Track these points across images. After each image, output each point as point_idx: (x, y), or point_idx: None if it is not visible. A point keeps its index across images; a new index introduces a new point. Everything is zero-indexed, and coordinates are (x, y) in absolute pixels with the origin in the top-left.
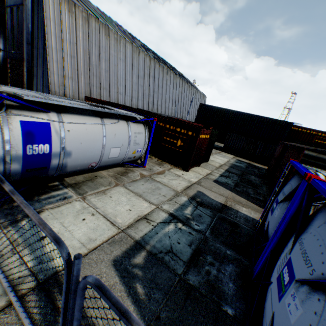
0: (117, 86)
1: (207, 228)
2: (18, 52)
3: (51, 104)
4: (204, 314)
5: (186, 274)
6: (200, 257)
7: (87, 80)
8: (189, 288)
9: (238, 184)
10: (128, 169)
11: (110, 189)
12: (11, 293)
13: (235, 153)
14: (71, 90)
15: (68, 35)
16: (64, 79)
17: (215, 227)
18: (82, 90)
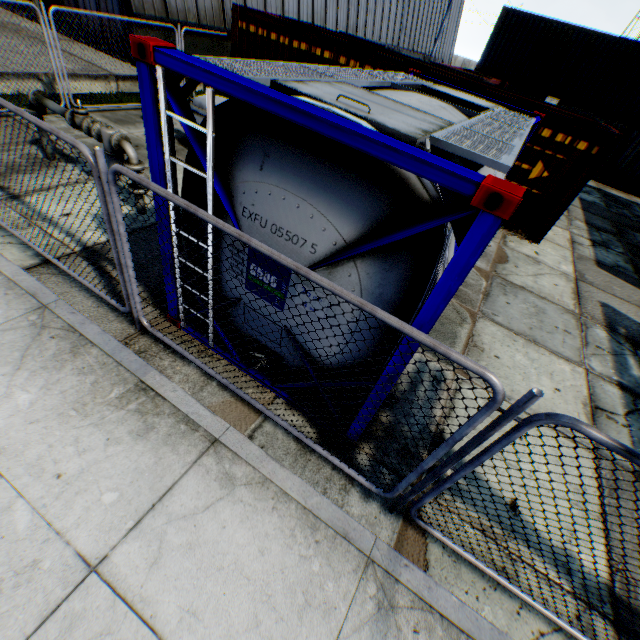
0: None
1: None
2: None
3: None
4: None
5: None
6: None
7: None
8: None
9: (637, 266)
10: None
11: (475, 333)
12: None
13: None
14: None
15: None
16: None
17: None
18: None
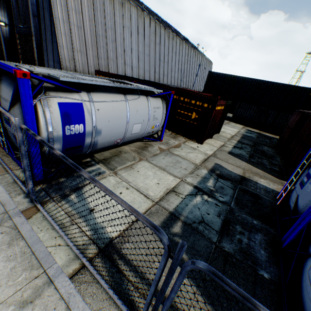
0: (124, 57)
1: (231, 200)
2: (25, 26)
3: (80, 83)
4: (243, 277)
5: (221, 242)
6: (230, 227)
7: (95, 53)
8: (226, 254)
9: (252, 155)
10: (146, 143)
11: (136, 164)
12: (83, 258)
13: (244, 123)
14: (80, 65)
15: (73, 3)
16: (73, 53)
17: (238, 198)
18: (91, 63)
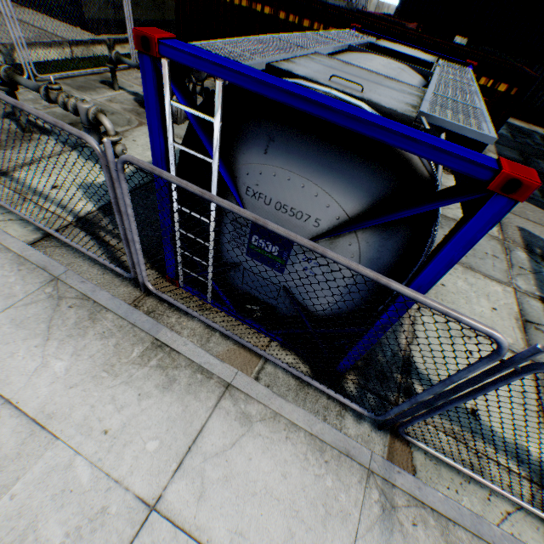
0: None
1: None
2: None
3: None
4: None
5: None
6: None
7: None
8: None
9: (543, 191)
10: None
11: None
12: None
13: None
14: None
15: None
16: None
17: None
18: None
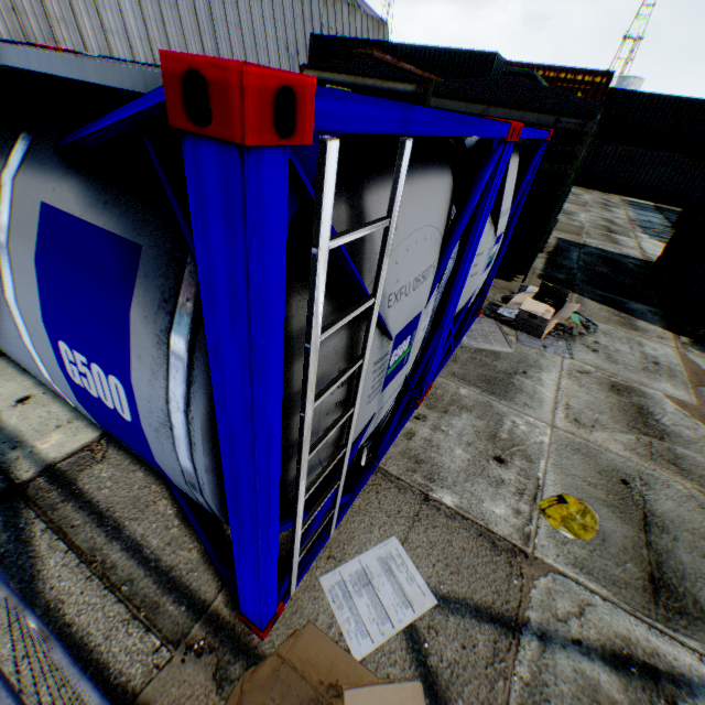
0: (97, 12)
1: None
2: None
3: None
4: None
5: None
6: None
7: (4, 1)
8: None
9: None
10: None
11: None
12: None
13: None
14: None
15: None
16: None
17: None
18: (2, 30)
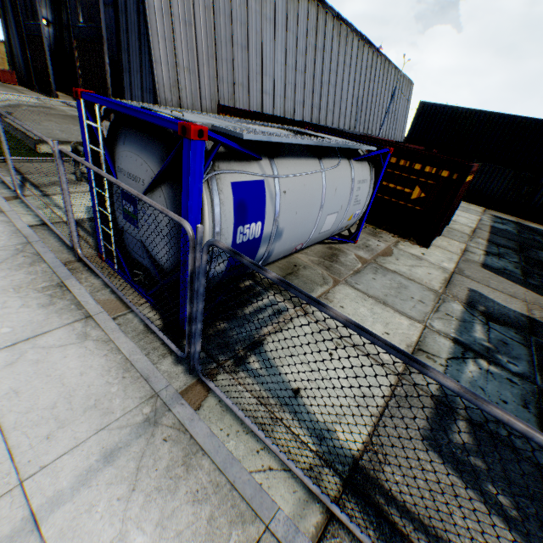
0: (260, 78)
1: (532, 371)
2: (89, 25)
3: (255, 140)
4: None
5: None
6: None
7: (212, 72)
8: None
9: (527, 271)
10: (332, 248)
11: (332, 292)
12: (333, 504)
13: (484, 203)
14: (188, 95)
15: None
16: (177, 73)
17: None
18: (206, 92)
